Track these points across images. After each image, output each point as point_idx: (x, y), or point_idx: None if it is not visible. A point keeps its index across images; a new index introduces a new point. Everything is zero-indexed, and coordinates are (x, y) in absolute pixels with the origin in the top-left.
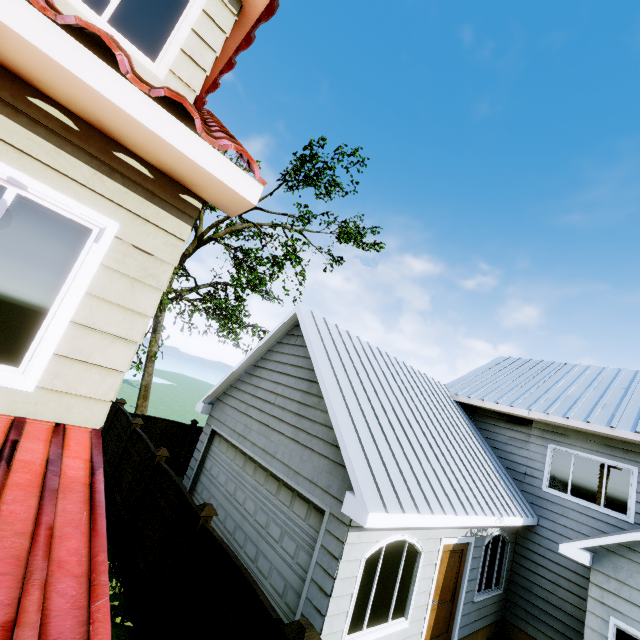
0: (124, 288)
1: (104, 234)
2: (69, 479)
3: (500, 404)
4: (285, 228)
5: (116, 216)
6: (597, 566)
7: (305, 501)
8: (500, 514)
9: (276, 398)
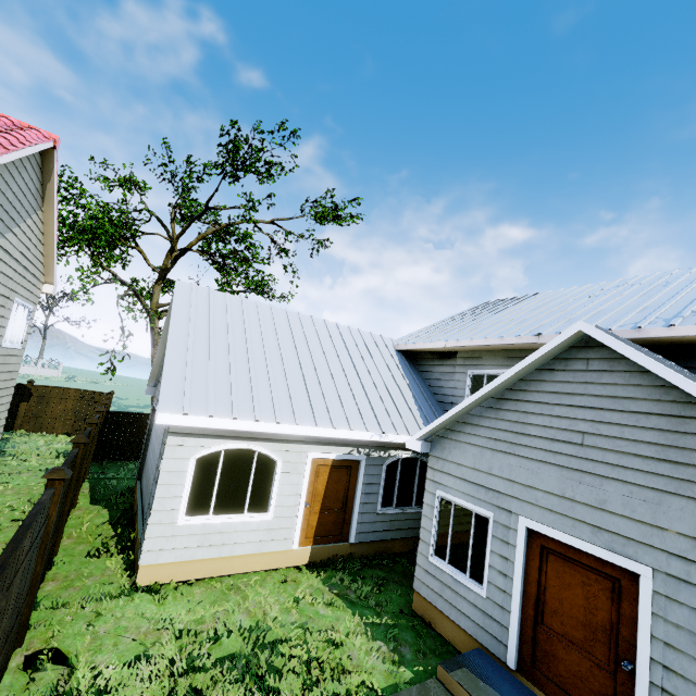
0: None
1: None
2: None
3: (426, 342)
4: (256, 222)
5: None
6: (432, 452)
7: None
8: (382, 431)
9: None
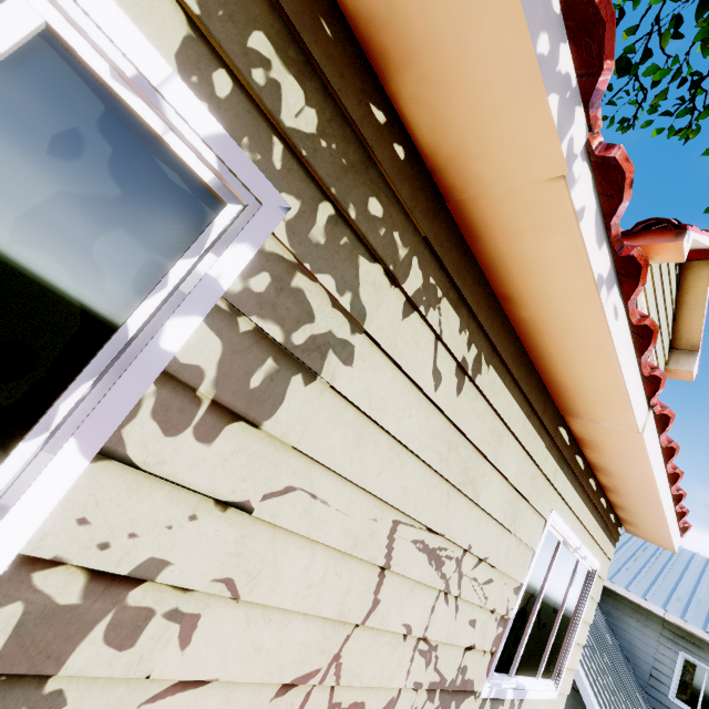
0: (589, 608)
1: (595, 574)
2: None
3: (632, 593)
4: None
5: (599, 558)
6: None
7: None
8: None
9: None
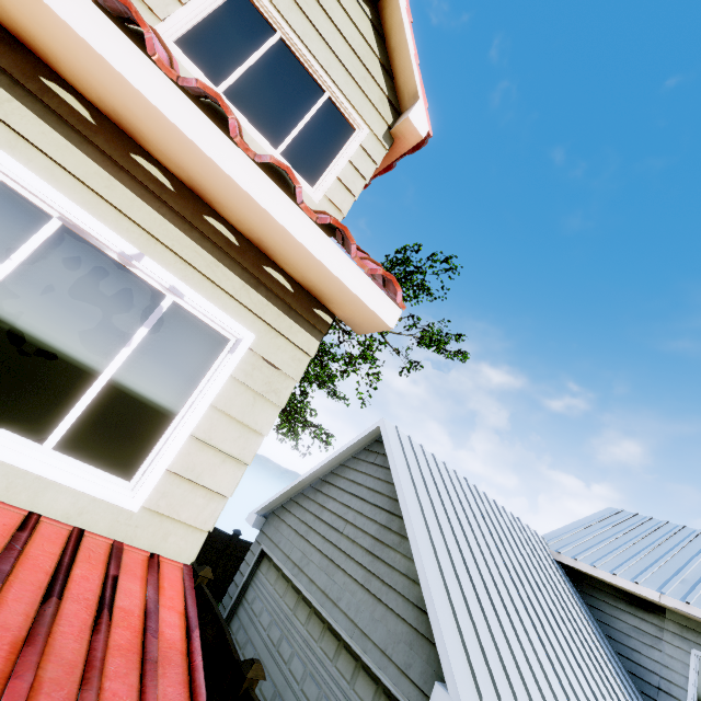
0: (246, 402)
1: (240, 345)
2: (166, 643)
3: (619, 576)
4: None
5: (254, 327)
6: None
7: (372, 679)
8: None
9: (345, 526)
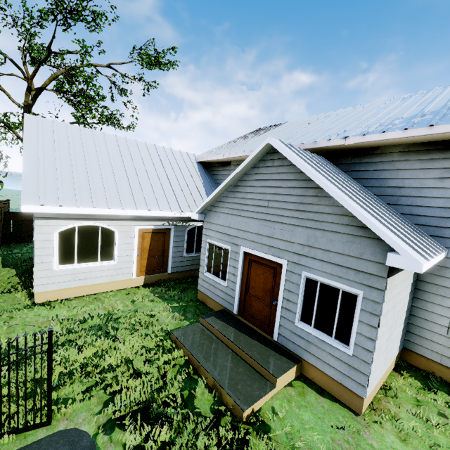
0: None
1: None
2: None
3: (213, 156)
4: (95, 66)
5: None
6: (205, 219)
7: None
8: (181, 211)
9: None
